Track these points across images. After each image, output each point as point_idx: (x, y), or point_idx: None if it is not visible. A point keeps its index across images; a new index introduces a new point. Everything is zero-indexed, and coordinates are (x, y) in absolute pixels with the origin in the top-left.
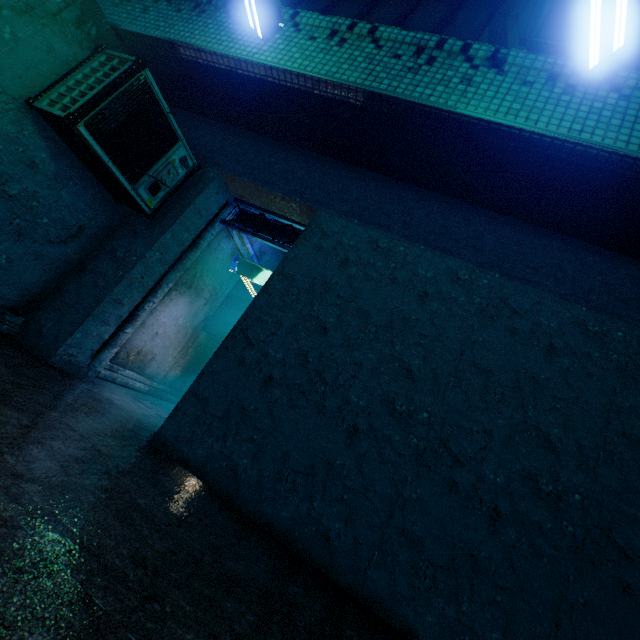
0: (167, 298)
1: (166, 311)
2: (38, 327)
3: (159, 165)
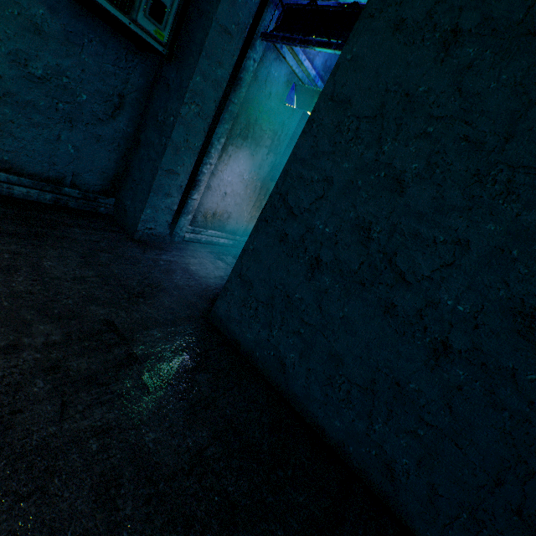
0: (224, 156)
1: (228, 170)
2: (123, 206)
3: None
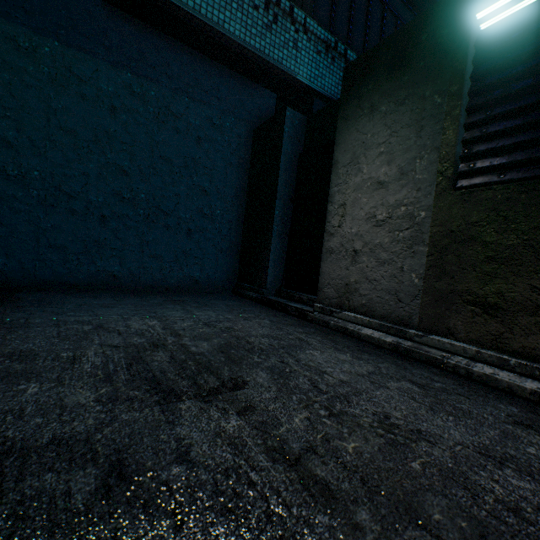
0: None
1: None
2: None
3: None
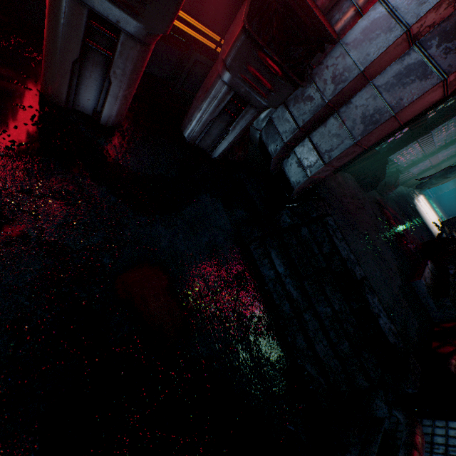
0: None
1: None
2: None
3: None
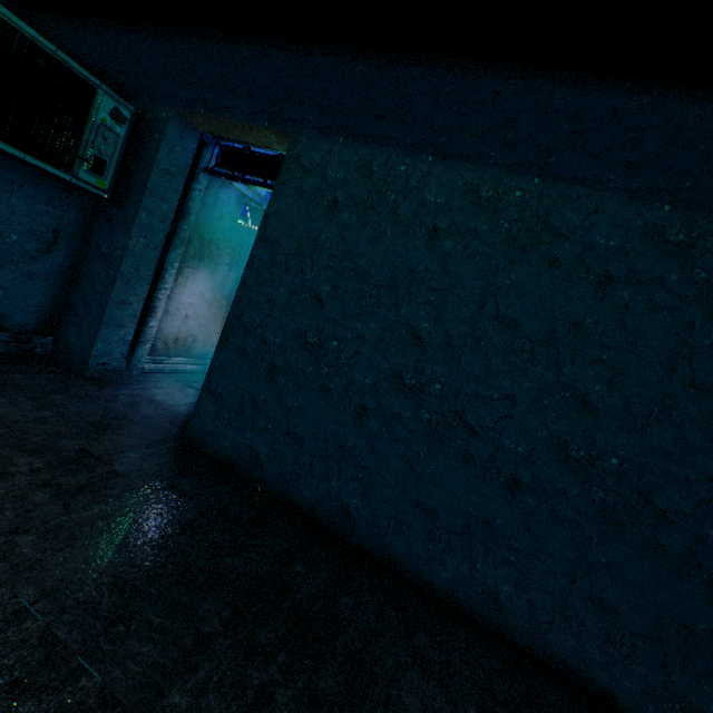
0: (181, 278)
1: (186, 292)
2: (66, 344)
3: (88, 134)
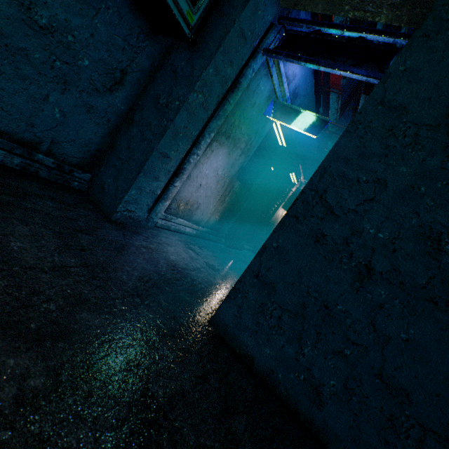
0: (208, 150)
1: (207, 163)
2: (101, 183)
3: None
